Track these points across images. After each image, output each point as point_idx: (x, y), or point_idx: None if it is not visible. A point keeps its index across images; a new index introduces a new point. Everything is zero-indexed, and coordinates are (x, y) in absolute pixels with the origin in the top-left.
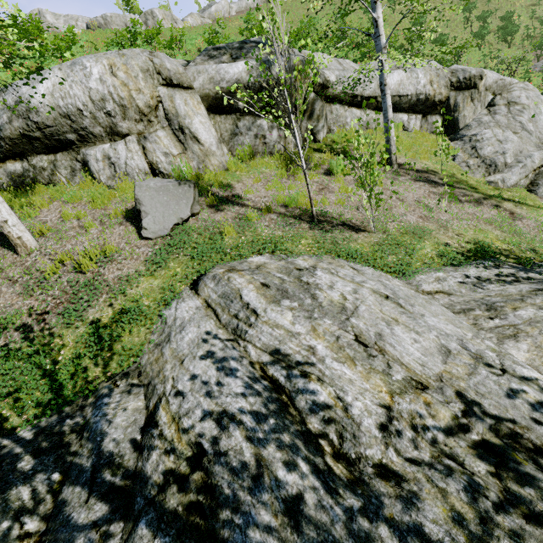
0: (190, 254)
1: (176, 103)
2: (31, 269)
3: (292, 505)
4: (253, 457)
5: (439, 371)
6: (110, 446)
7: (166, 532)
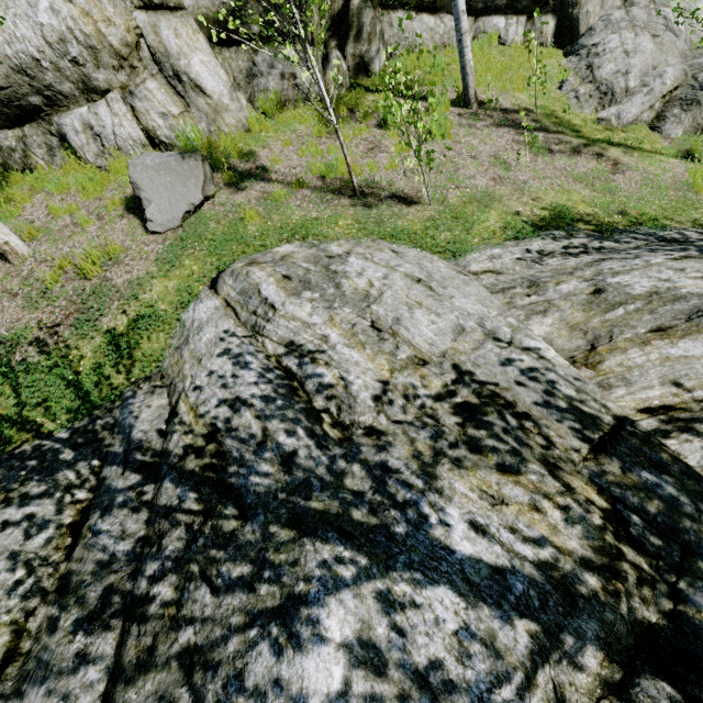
0: (207, 249)
1: (164, 36)
2: (30, 279)
3: (287, 458)
4: (259, 430)
5: (446, 348)
6: (139, 436)
7: (186, 484)
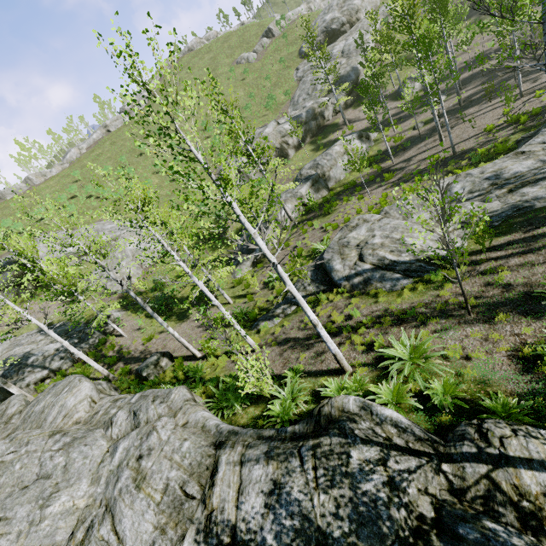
0: None
1: None
2: None
3: None
4: None
5: None
6: None
7: None
